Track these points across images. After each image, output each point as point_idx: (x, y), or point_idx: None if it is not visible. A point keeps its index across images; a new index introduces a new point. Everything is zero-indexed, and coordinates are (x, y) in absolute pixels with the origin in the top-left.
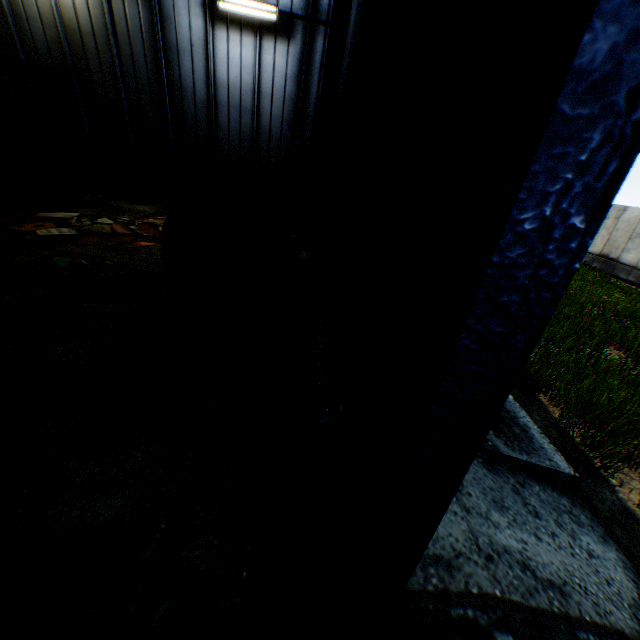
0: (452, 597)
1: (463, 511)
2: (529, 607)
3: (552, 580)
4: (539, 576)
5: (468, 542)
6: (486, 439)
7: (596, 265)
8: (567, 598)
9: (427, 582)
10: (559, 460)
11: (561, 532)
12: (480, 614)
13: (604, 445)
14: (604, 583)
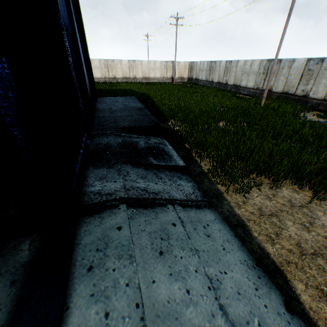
0: (109, 201)
1: (123, 180)
2: (138, 198)
3: (154, 192)
4: (149, 192)
5: (121, 187)
6: (148, 161)
7: (233, 90)
8: (158, 195)
9: (101, 200)
10: (181, 162)
11: (170, 181)
12: (117, 202)
13: (201, 154)
14: (179, 191)
